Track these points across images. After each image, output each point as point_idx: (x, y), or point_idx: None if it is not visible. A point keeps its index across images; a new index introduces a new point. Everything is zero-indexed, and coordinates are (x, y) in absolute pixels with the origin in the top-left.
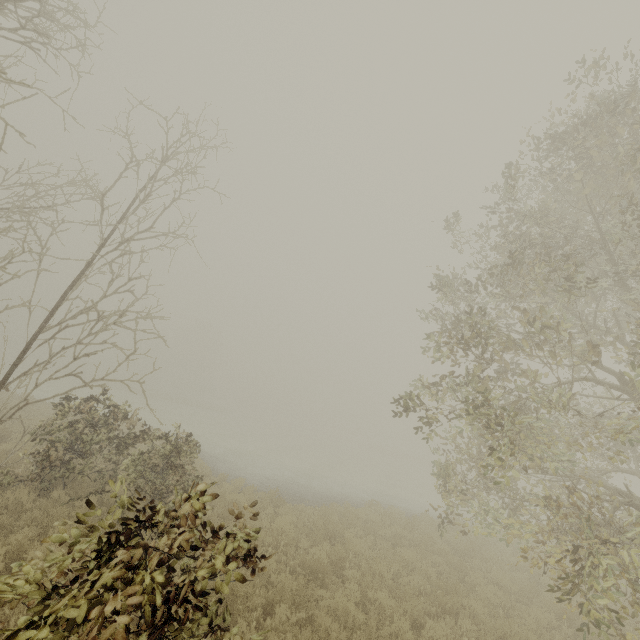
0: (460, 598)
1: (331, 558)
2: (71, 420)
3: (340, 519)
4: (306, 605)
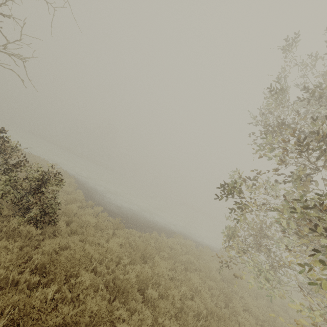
0: None
1: (139, 278)
2: None
3: (156, 243)
4: None
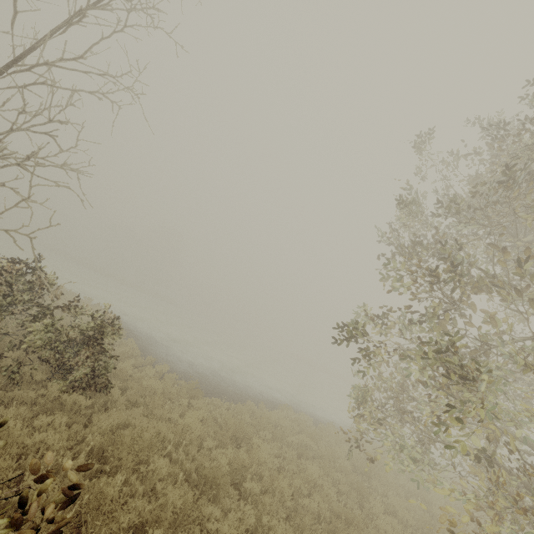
0: None
1: (232, 466)
2: None
3: (252, 419)
4: (188, 528)
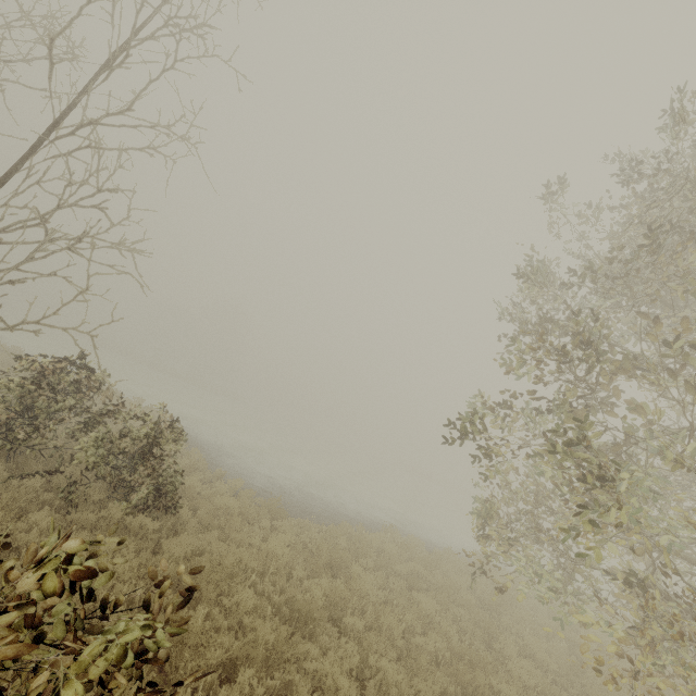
0: (488, 678)
1: (329, 598)
2: (22, 378)
3: (349, 544)
4: (283, 667)
